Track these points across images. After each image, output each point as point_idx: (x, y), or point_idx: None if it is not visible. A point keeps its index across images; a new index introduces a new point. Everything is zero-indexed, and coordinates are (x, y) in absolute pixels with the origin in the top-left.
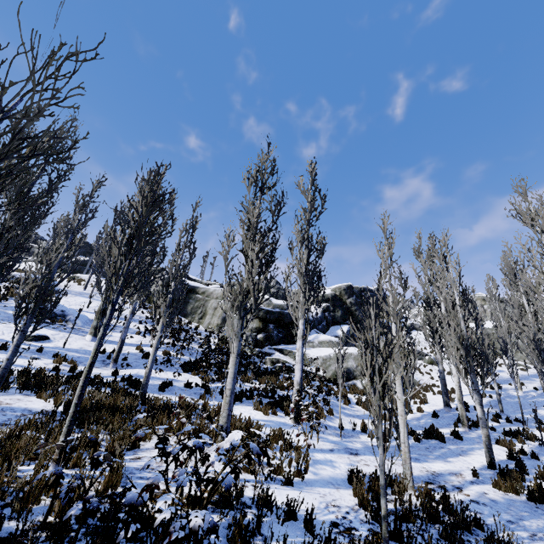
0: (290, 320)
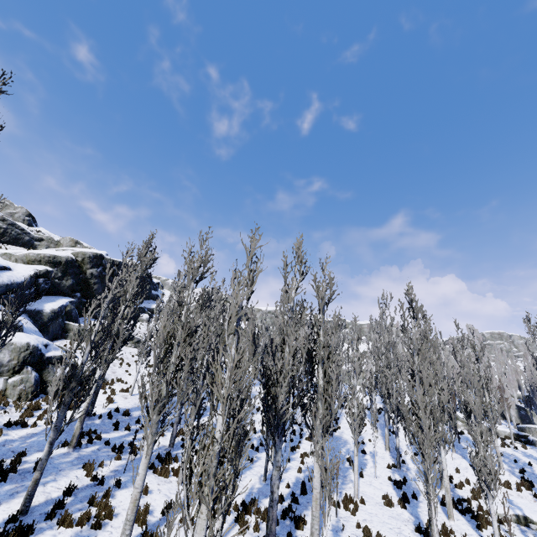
0: None
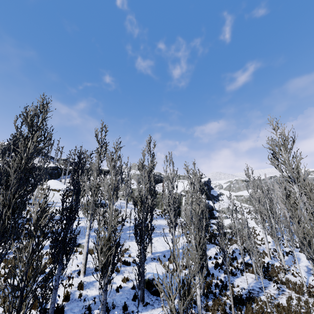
0: (211, 209)
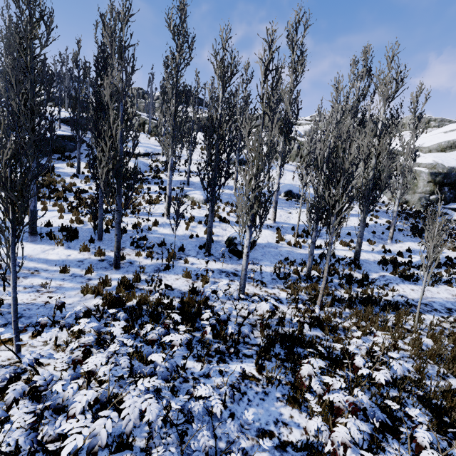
0: None
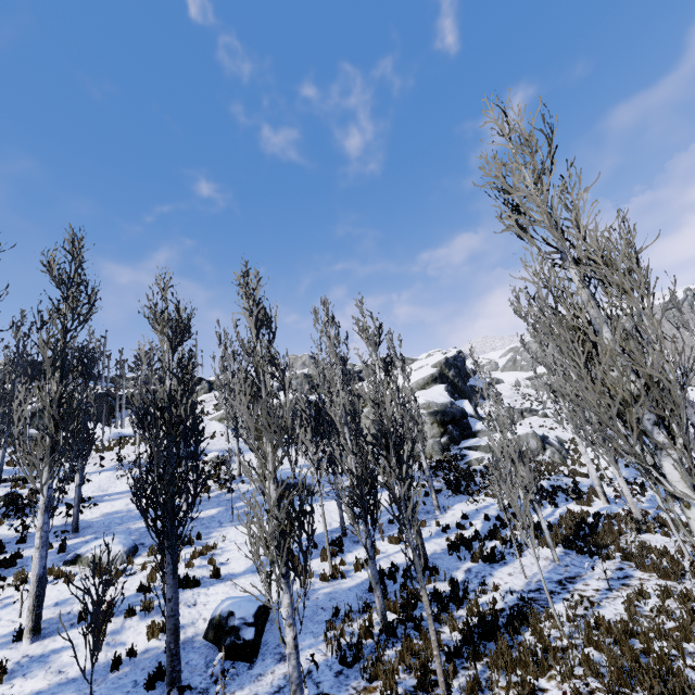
0: (460, 416)
